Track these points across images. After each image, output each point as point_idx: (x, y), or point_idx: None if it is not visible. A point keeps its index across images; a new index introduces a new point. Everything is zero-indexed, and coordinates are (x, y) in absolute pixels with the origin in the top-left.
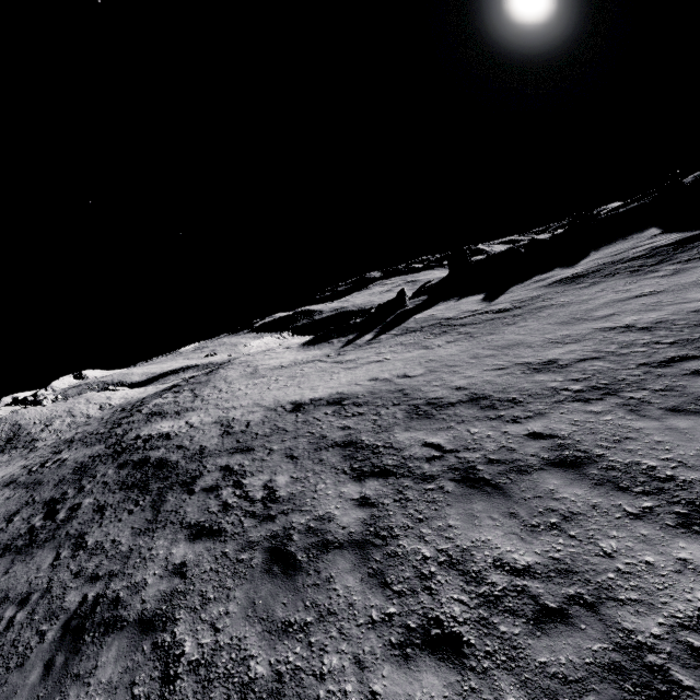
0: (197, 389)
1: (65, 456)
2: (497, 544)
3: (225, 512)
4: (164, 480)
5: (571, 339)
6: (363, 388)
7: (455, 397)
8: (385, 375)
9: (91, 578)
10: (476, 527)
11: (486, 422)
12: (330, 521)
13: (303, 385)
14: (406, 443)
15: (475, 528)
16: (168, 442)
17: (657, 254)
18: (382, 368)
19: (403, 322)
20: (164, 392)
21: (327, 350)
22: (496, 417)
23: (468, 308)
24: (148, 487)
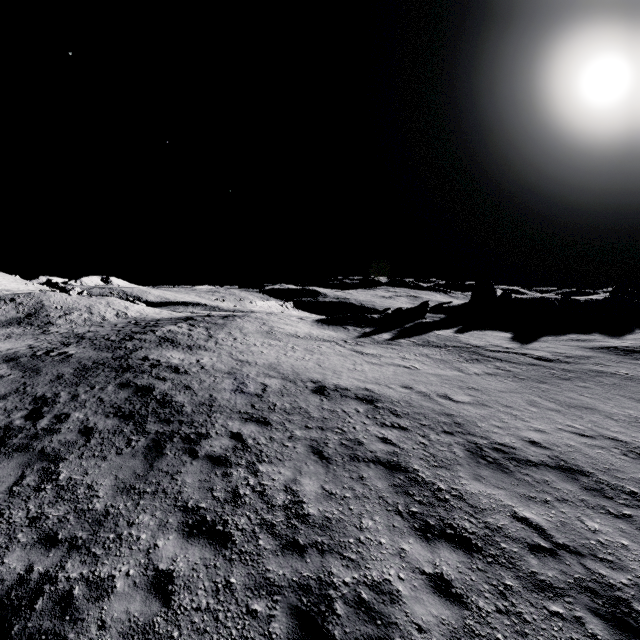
0: (212, 330)
1: (71, 351)
2: None
3: (234, 506)
4: (165, 424)
5: None
6: (397, 394)
7: (534, 454)
8: (421, 387)
9: (47, 536)
10: None
11: (606, 517)
12: (394, 601)
13: (324, 364)
14: (483, 501)
15: None
16: (176, 377)
17: None
18: (413, 376)
19: (423, 333)
20: (179, 320)
21: (343, 335)
22: (619, 514)
23: (497, 343)
24: (145, 425)
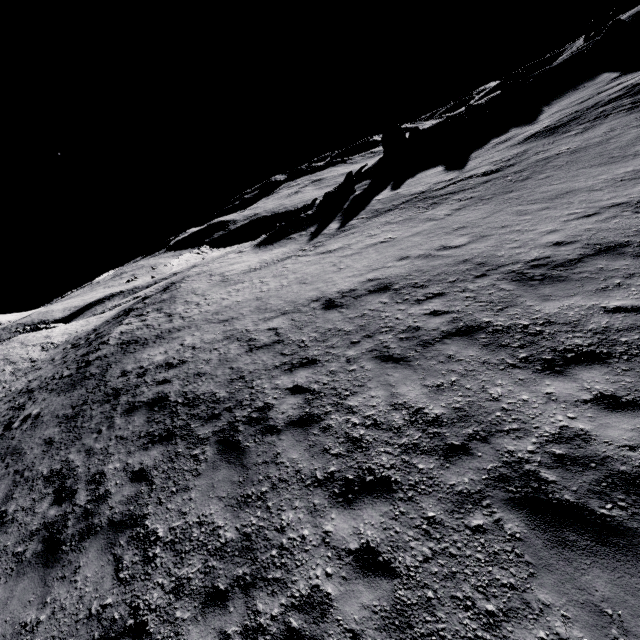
0: (165, 308)
1: (34, 411)
2: None
3: (364, 452)
4: (214, 421)
5: None
6: (402, 269)
7: (569, 253)
8: (415, 252)
9: (208, 596)
10: None
11: None
12: (588, 440)
13: (308, 281)
14: (571, 314)
15: None
16: (177, 371)
17: None
18: (398, 246)
19: (365, 205)
20: (120, 318)
21: (294, 246)
22: None
23: (437, 180)
24: (195, 433)
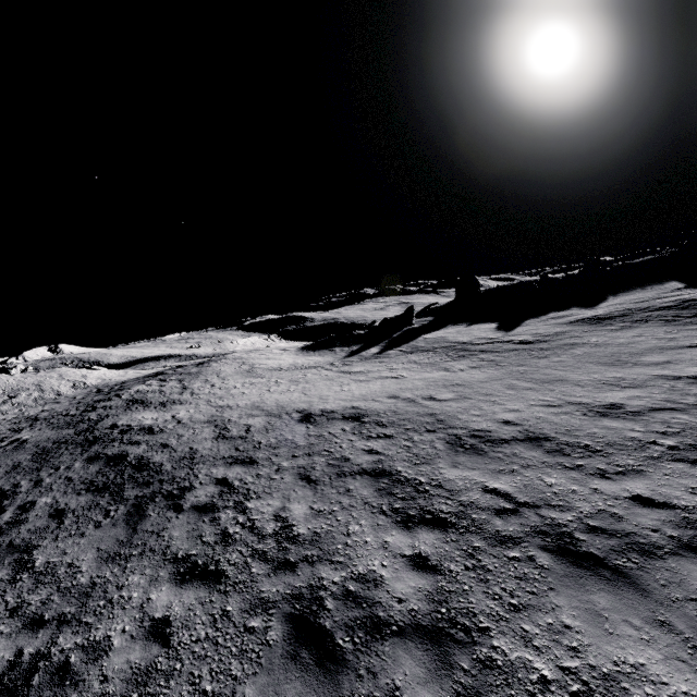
0: (186, 381)
1: (25, 437)
2: (659, 675)
3: (225, 546)
4: (144, 487)
5: (628, 383)
6: (384, 406)
7: (506, 433)
8: (407, 394)
9: (32, 621)
10: (611, 637)
11: (562, 471)
12: (378, 585)
13: (309, 392)
14: (459, 484)
15: (610, 638)
16: (151, 437)
17: (691, 306)
18: (400, 385)
19: (411, 339)
20: (148, 378)
21: (330, 358)
22: (572, 466)
23: (483, 335)
24: (122, 493)
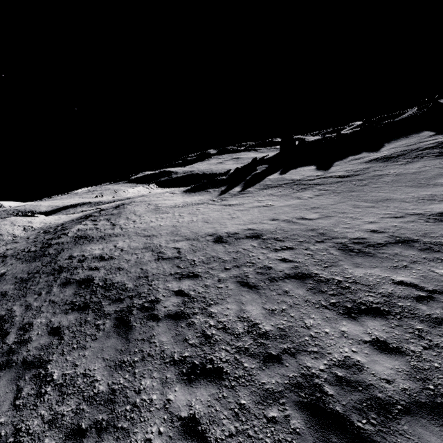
0: (112, 219)
1: (1, 271)
2: None
3: (211, 346)
4: (118, 303)
5: (441, 198)
6: (272, 226)
7: (379, 238)
8: (283, 217)
9: (72, 431)
10: None
11: None
12: (361, 370)
13: (209, 221)
14: (370, 279)
15: None
16: (106, 263)
17: None
18: (273, 211)
19: (260, 180)
20: (81, 220)
21: (208, 196)
22: None
23: (310, 174)
24: (103, 309)
